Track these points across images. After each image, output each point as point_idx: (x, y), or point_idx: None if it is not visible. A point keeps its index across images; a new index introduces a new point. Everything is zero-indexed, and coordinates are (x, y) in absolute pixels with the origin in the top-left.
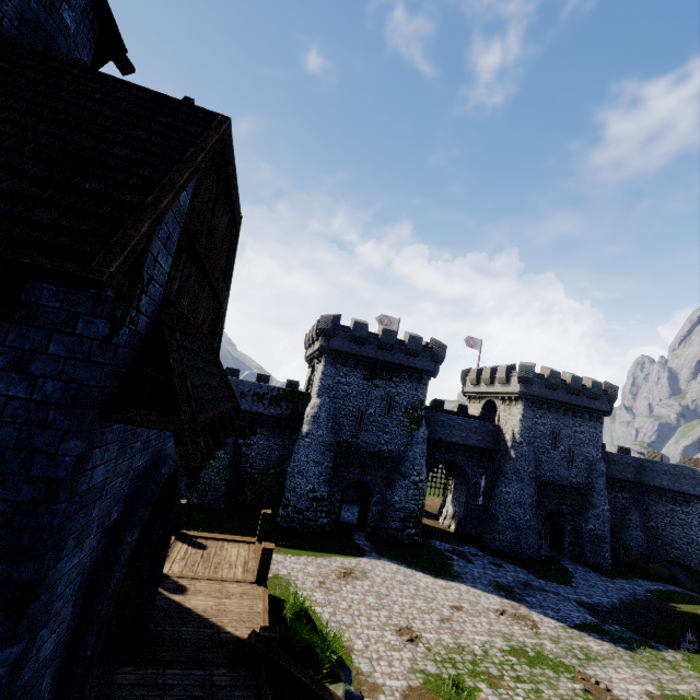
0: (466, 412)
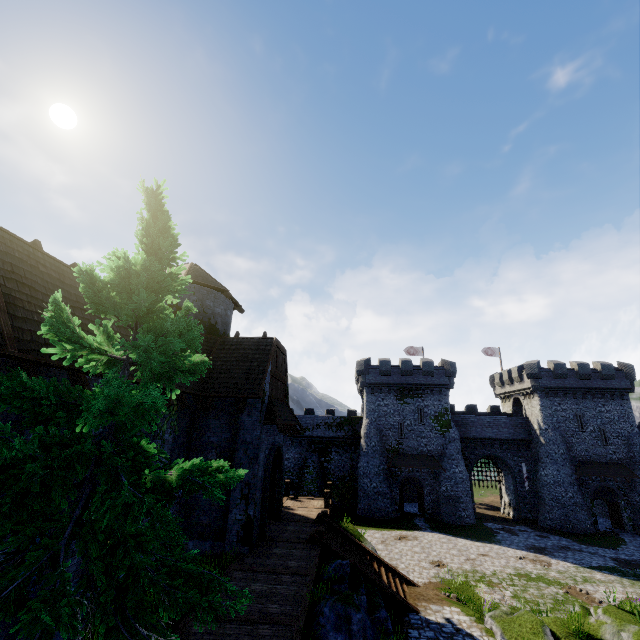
0: (499, 411)
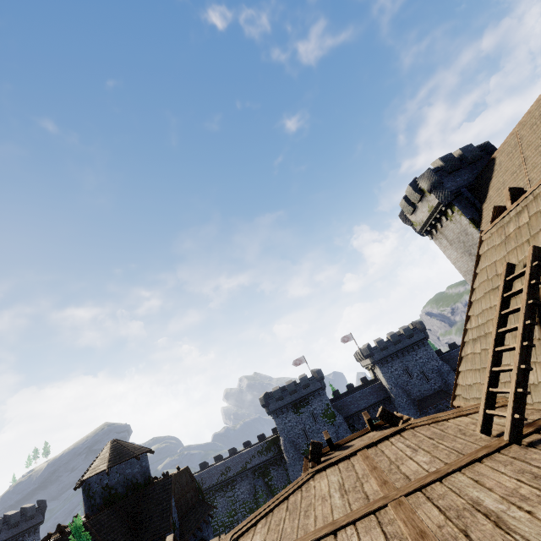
0: (367, 380)
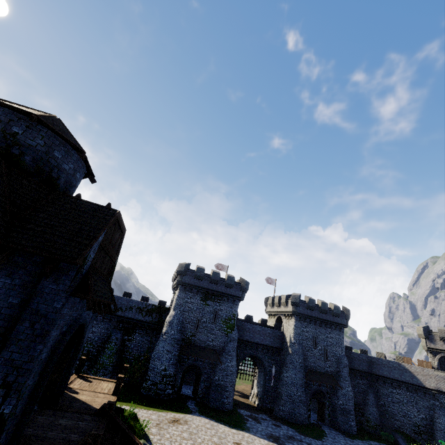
0: (266, 324)
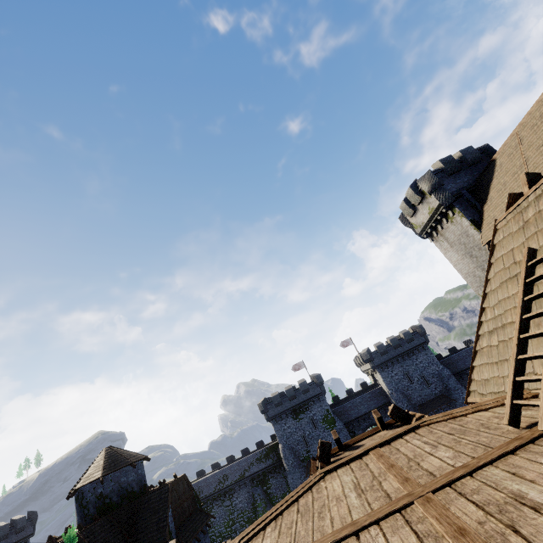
0: (367, 385)
